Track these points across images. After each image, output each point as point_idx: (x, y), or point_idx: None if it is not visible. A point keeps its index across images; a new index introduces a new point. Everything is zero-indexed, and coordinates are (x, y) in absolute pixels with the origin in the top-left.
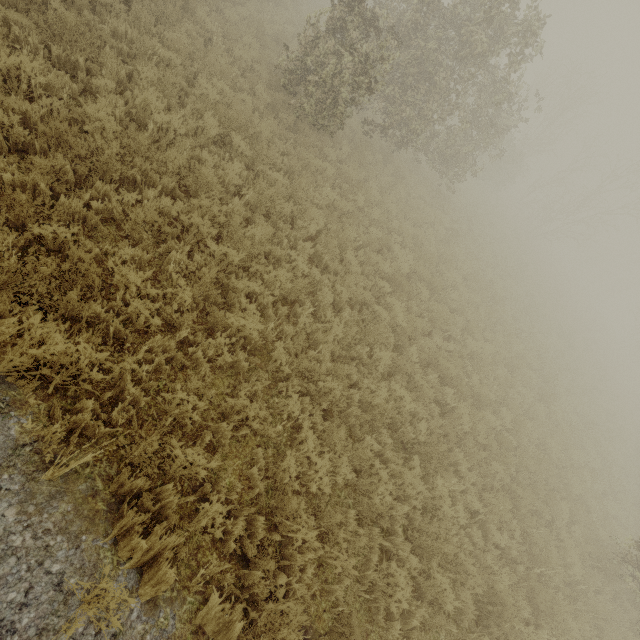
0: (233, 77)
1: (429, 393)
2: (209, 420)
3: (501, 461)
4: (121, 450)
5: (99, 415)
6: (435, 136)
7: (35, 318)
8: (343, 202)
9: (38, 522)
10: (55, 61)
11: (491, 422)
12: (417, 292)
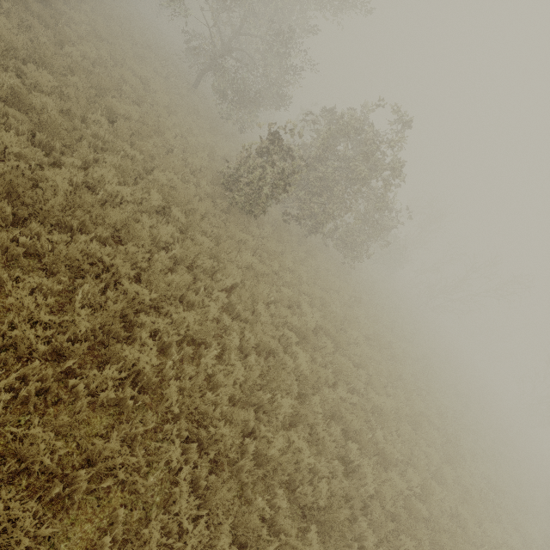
0: (183, 173)
1: (331, 447)
2: (69, 468)
3: (411, 535)
4: None
5: None
6: (337, 228)
7: None
8: (260, 265)
9: None
10: (37, 143)
11: (397, 485)
12: (323, 345)
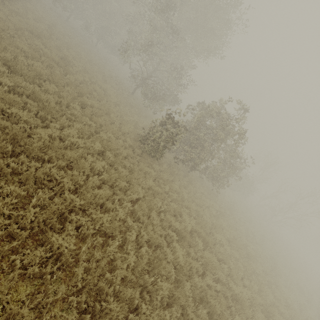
0: (117, 134)
1: None
2: None
3: None
4: None
5: None
6: (208, 167)
7: None
8: (156, 187)
9: None
10: (39, 116)
11: None
12: (196, 243)
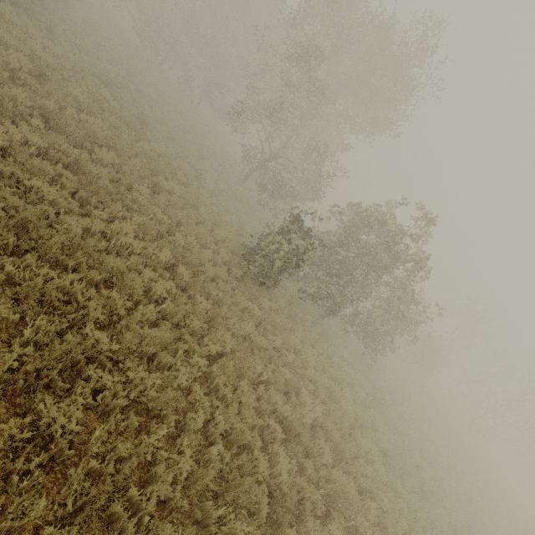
0: (205, 239)
1: None
2: None
3: None
4: None
5: None
6: (358, 313)
7: None
8: (258, 337)
9: None
10: (78, 198)
11: None
12: (319, 451)
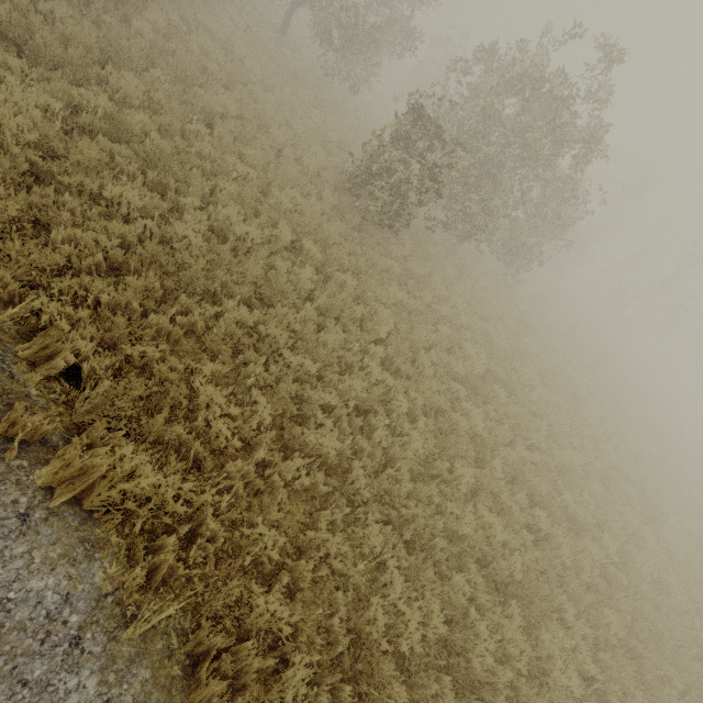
0: (303, 185)
1: (519, 517)
2: (284, 556)
3: (613, 606)
4: (198, 597)
5: (177, 554)
6: (498, 228)
7: (128, 448)
8: (411, 300)
9: (118, 695)
10: (149, 183)
11: (594, 553)
12: (493, 394)
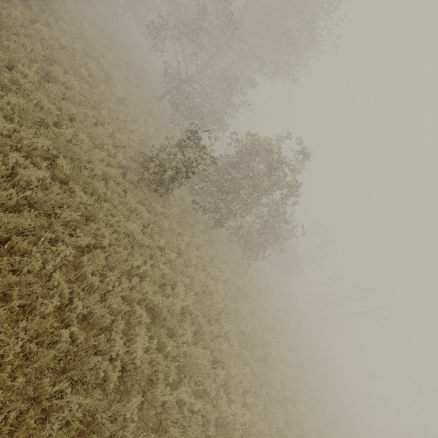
0: (100, 140)
1: None
2: None
3: None
4: None
5: None
6: (241, 227)
7: None
8: (141, 235)
9: None
10: None
11: None
12: (183, 332)
